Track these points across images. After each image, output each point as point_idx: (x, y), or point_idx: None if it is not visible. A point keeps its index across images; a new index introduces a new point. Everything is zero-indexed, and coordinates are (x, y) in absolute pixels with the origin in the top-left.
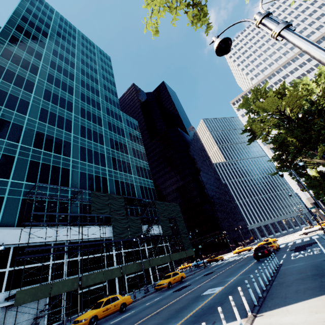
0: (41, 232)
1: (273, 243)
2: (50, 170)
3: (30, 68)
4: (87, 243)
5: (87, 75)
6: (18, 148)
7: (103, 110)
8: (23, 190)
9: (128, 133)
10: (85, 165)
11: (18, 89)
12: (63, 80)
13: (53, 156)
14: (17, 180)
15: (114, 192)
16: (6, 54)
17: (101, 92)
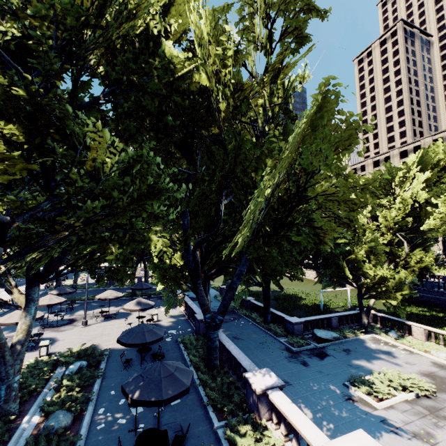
0: None
1: None
2: None
3: None
4: None
5: None
6: None
7: None
8: None
9: None
10: None
11: None
12: None
13: None
14: None
15: None
16: None
17: None
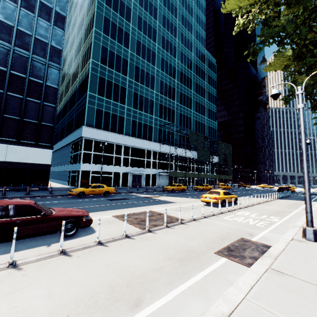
0: (166, 147)
1: (292, 188)
2: (167, 111)
3: (153, 13)
4: (187, 158)
5: (185, 6)
6: (154, 94)
7: (194, 52)
8: (158, 123)
9: (208, 76)
10: (182, 108)
11: (150, 40)
12: (170, 20)
13: (168, 100)
14: (156, 116)
15: (194, 129)
16: (141, 0)
17: (194, 26)
